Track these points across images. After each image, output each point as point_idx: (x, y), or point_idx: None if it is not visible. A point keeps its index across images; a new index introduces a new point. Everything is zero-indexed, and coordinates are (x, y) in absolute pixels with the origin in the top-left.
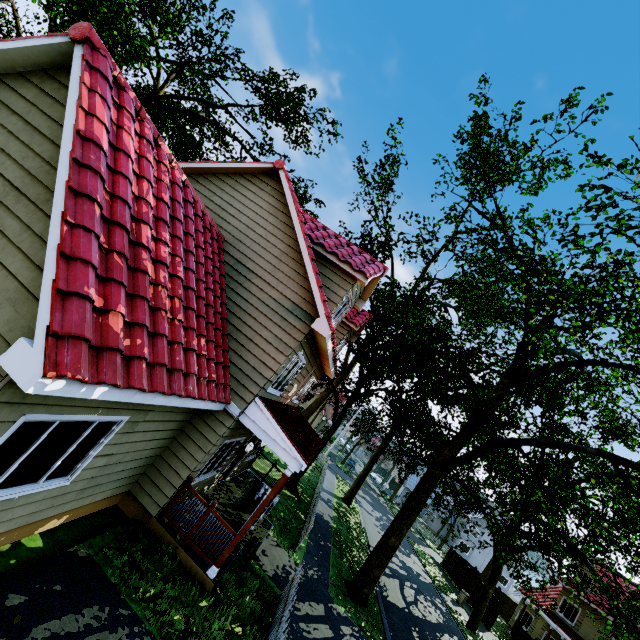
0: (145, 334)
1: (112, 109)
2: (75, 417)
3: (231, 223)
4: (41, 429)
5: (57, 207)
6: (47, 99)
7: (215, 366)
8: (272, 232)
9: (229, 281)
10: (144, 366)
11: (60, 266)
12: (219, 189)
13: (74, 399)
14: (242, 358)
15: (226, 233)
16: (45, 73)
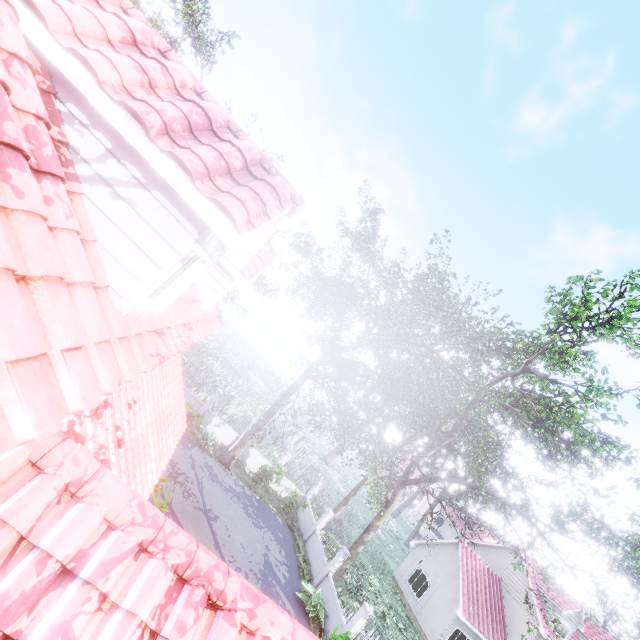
0: (476, 613)
1: (466, 554)
2: (464, 632)
3: (504, 572)
4: (458, 632)
5: (460, 582)
6: (454, 552)
7: (500, 636)
8: (520, 579)
9: (505, 600)
10: (476, 622)
11: (462, 595)
12: (498, 554)
13: (464, 626)
14: (512, 638)
15: (502, 576)
16: (453, 545)
